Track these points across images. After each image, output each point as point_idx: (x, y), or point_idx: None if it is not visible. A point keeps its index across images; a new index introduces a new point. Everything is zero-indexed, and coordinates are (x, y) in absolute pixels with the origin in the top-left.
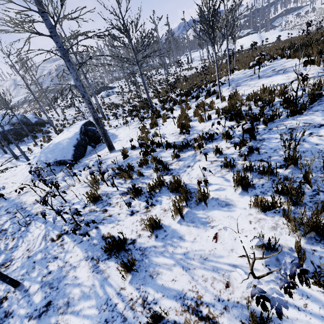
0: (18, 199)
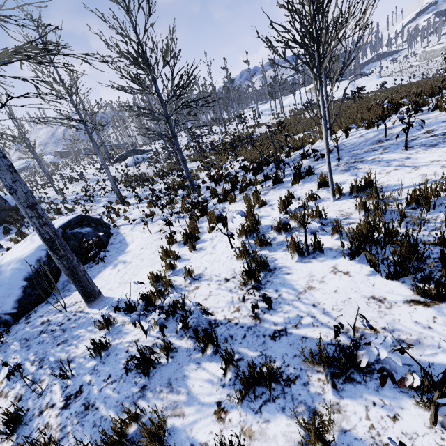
0: None
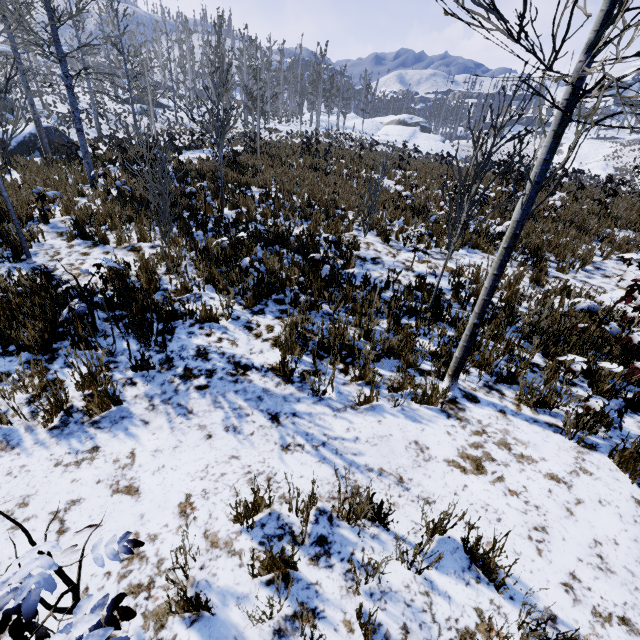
0: None
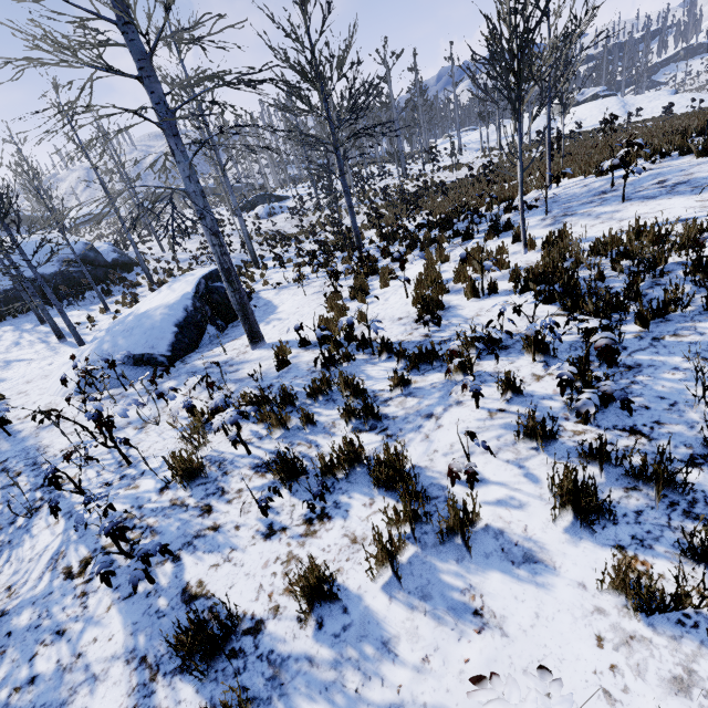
0: (36, 437)
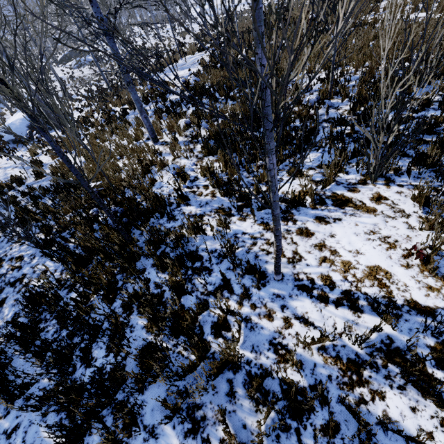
0: None
